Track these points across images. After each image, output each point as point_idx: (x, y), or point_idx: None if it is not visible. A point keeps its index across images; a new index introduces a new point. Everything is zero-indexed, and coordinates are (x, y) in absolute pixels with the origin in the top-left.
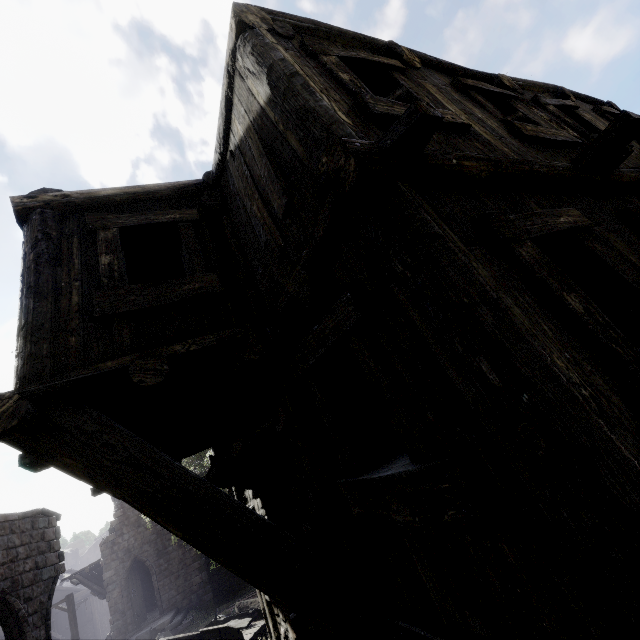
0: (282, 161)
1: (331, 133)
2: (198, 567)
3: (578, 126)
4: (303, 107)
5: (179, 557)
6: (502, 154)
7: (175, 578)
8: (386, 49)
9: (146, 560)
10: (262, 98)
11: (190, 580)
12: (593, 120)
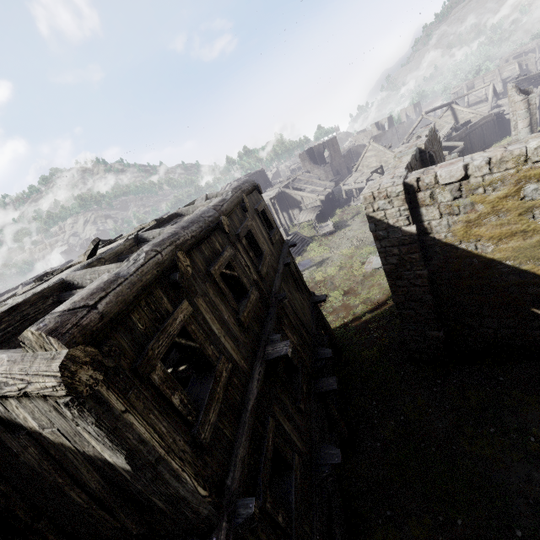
0: (135, 497)
1: (200, 515)
2: None
3: (255, 258)
4: (175, 495)
5: None
6: (243, 374)
7: None
8: (176, 283)
9: None
10: (111, 459)
11: None
12: (256, 228)
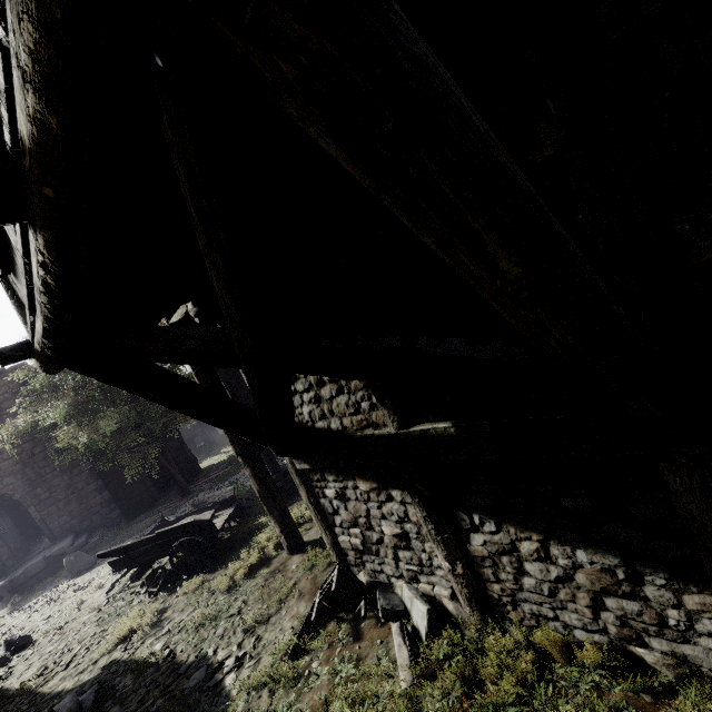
0: None
1: None
2: (96, 489)
3: None
4: None
5: (65, 483)
6: None
7: (64, 504)
8: None
9: (13, 494)
10: None
11: (87, 503)
12: None
